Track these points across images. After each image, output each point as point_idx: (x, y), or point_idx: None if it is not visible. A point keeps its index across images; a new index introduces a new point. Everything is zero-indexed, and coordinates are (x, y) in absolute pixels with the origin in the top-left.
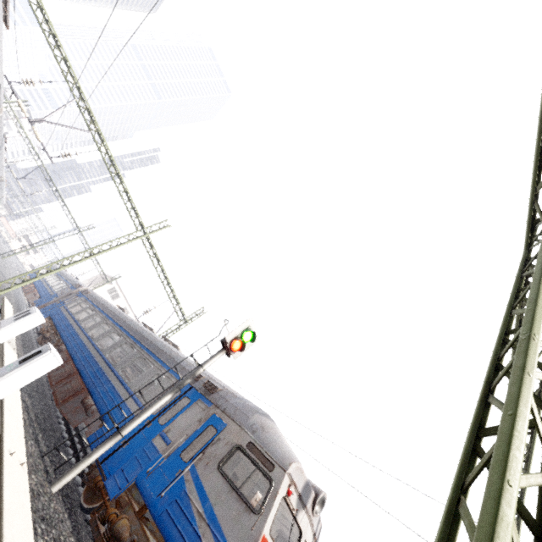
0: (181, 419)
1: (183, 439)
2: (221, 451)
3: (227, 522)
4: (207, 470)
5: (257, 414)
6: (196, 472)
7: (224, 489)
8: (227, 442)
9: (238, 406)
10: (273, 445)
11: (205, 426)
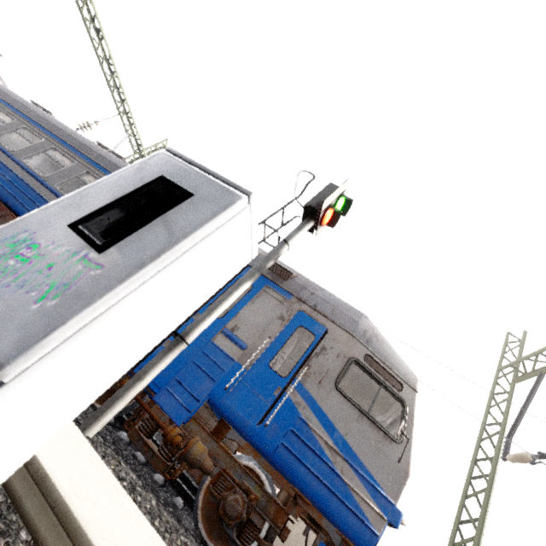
0: (250, 313)
1: (265, 342)
2: (334, 366)
3: (367, 454)
4: (323, 390)
5: (363, 317)
6: (308, 393)
7: (352, 415)
8: (338, 354)
9: (332, 303)
10: (394, 358)
11: (292, 327)
